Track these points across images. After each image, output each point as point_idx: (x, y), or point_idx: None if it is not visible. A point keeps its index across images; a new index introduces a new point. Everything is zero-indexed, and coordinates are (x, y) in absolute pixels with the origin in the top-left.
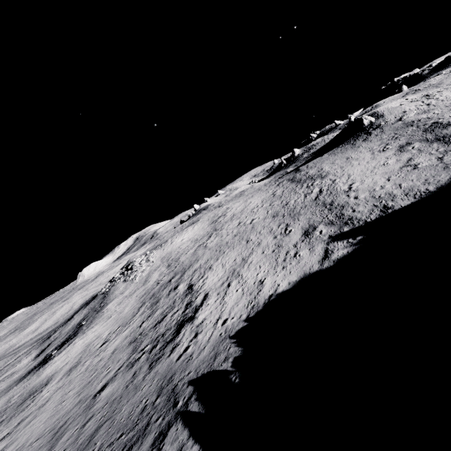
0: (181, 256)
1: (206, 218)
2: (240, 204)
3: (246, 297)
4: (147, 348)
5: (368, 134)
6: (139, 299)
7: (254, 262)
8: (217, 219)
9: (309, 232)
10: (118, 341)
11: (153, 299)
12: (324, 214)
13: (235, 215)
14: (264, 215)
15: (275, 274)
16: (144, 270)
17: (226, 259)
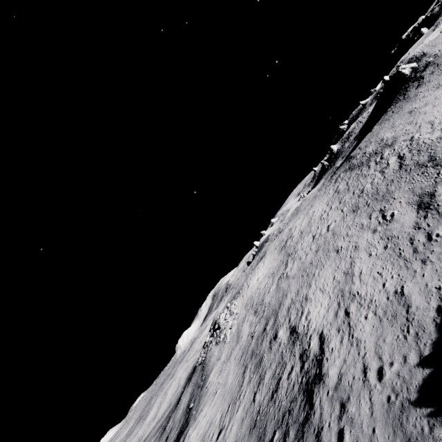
0: (264, 297)
1: (272, 248)
2: (302, 219)
3: (390, 322)
4: (276, 438)
5: (419, 79)
6: (238, 362)
7: (364, 271)
8: (285, 244)
9: (427, 203)
10: (234, 428)
11: (254, 358)
12: (431, 174)
13: (304, 232)
14: (340, 215)
15: (415, 275)
16: (231, 325)
17: (321, 281)
